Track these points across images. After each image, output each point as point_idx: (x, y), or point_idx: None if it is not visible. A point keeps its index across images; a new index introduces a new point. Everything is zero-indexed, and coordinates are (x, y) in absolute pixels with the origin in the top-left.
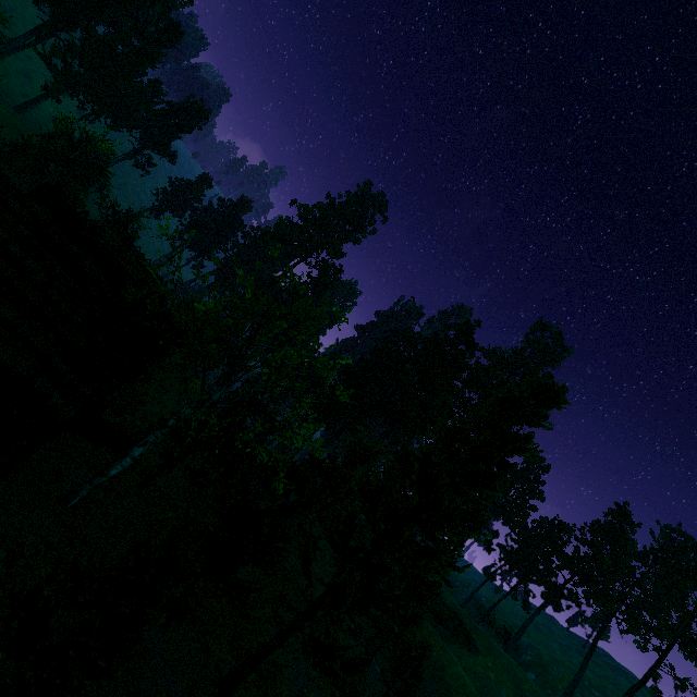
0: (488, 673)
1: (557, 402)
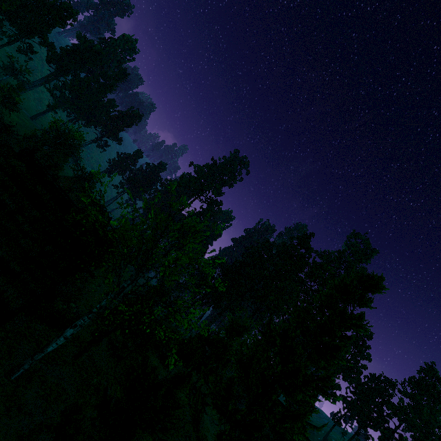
0: None
1: (378, 288)
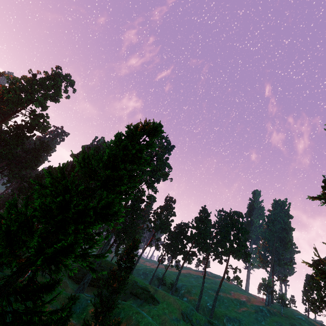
0: (164, 311)
1: (157, 131)
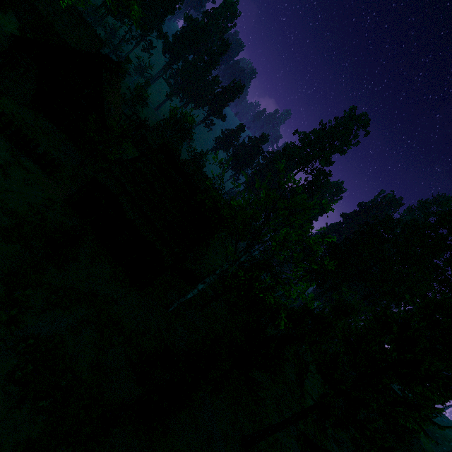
0: None
1: None
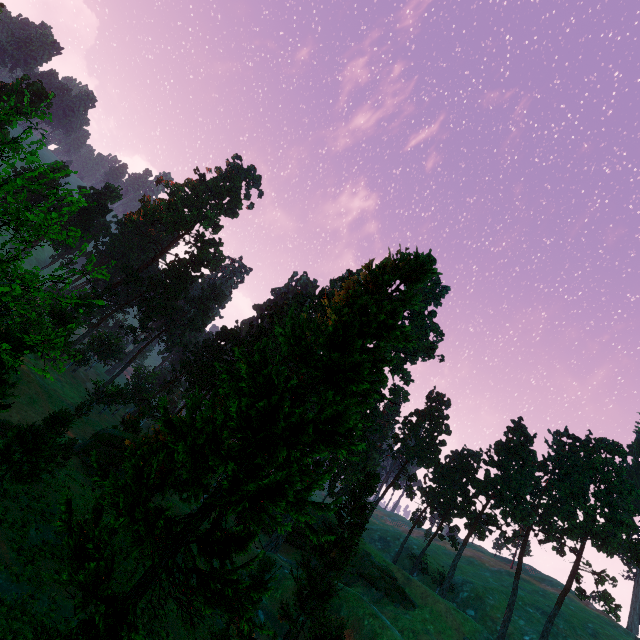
0: (427, 627)
1: (424, 271)
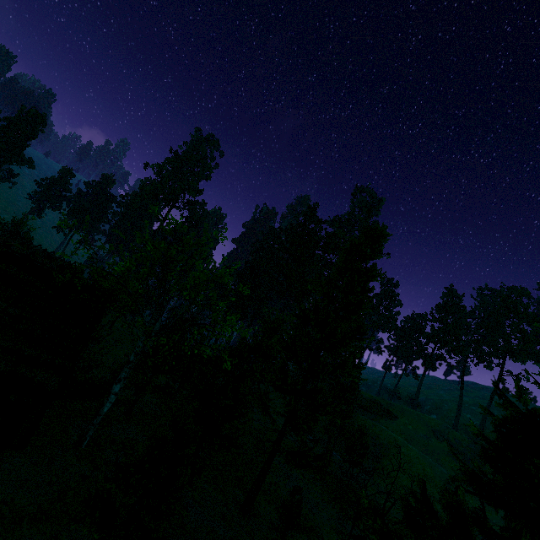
0: (407, 427)
1: (383, 237)
